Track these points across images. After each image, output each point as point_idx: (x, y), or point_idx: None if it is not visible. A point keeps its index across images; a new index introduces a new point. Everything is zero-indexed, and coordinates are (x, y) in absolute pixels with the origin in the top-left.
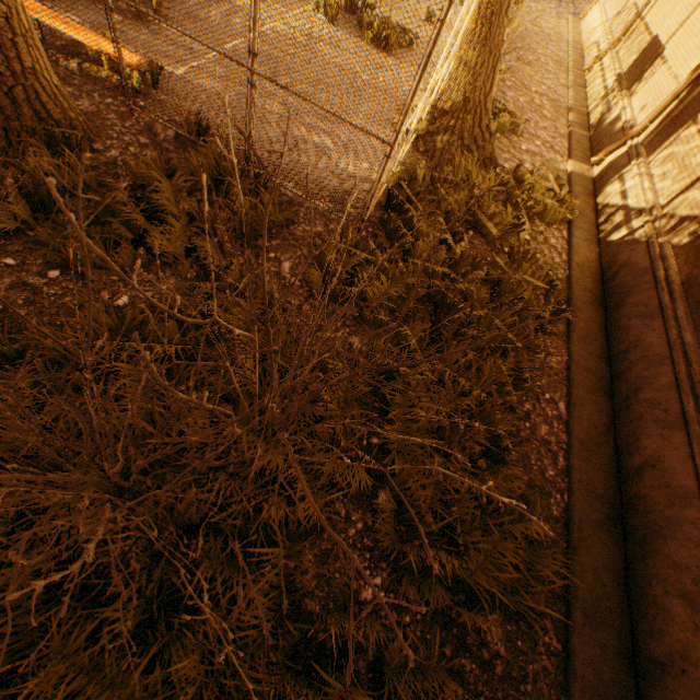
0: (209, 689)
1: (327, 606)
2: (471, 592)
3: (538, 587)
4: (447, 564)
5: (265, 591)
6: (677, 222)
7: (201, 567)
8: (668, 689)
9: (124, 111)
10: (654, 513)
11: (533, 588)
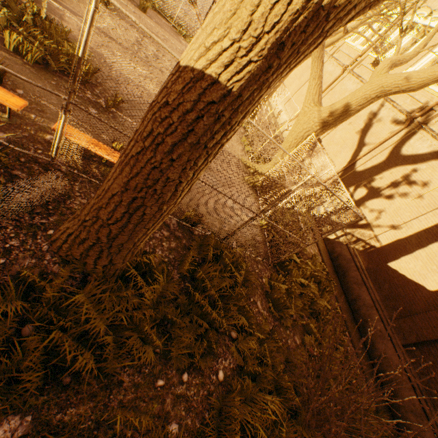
0: None
1: None
2: None
3: (385, 433)
4: None
5: None
6: (356, 239)
7: None
8: None
9: None
10: (391, 378)
11: (383, 434)
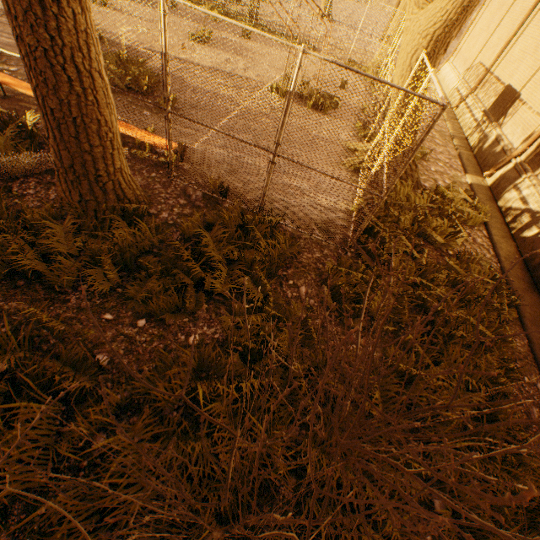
0: None
1: None
2: None
3: None
4: None
5: None
6: None
7: None
8: None
9: (164, 180)
10: None
11: None
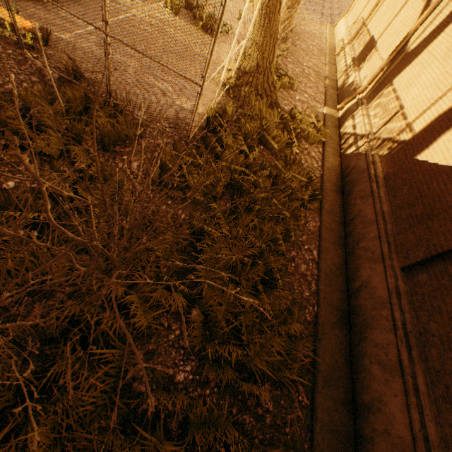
0: (55, 451)
1: (151, 387)
2: (252, 371)
3: (294, 365)
4: (233, 353)
5: (102, 378)
6: (381, 142)
7: (55, 365)
8: (371, 422)
9: (21, 59)
10: (366, 314)
11: (290, 366)
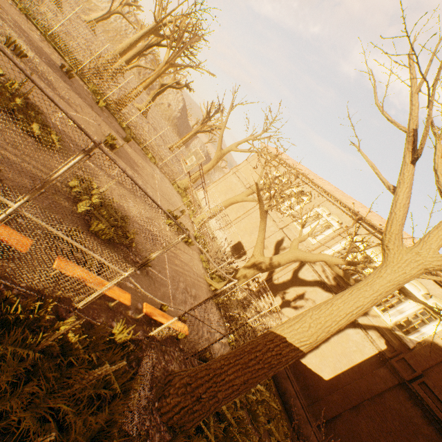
0: None
1: None
2: None
3: None
4: None
5: None
6: None
7: None
8: None
9: (182, 357)
10: None
11: None
